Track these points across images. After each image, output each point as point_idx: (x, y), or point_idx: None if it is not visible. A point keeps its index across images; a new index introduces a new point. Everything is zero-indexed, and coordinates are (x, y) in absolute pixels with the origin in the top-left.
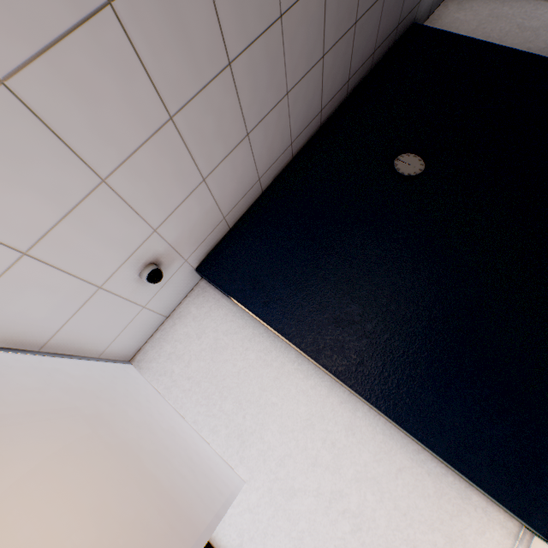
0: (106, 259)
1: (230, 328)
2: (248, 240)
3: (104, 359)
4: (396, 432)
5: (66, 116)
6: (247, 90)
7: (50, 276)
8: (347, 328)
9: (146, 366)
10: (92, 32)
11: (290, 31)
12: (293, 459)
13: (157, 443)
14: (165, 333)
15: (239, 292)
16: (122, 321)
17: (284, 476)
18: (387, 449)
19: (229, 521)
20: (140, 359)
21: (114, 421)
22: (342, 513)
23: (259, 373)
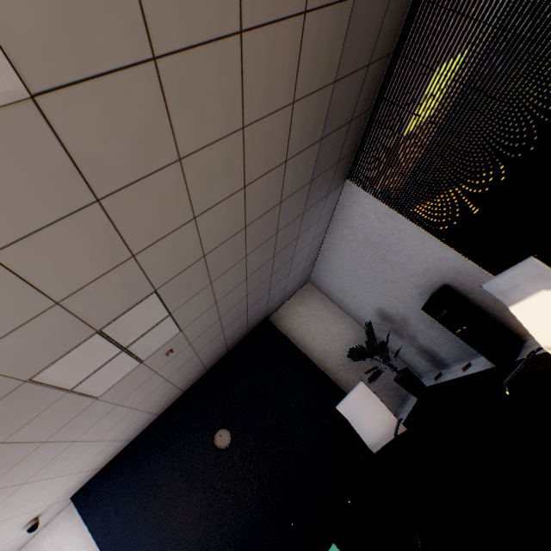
0: (1, 537)
1: (82, 542)
2: (112, 478)
3: None
4: None
5: None
6: (112, 434)
7: None
8: None
9: None
10: (14, 494)
11: (143, 403)
12: None
13: None
14: (38, 540)
15: (92, 522)
16: (4, 550)
17: None
18: None
19: None
20: None
21: None
22: None
23: None
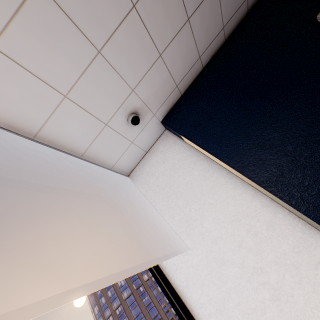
0: (107, 107)
1: (182, 157)
2: (193, 100)
3: (114, 171)
4: (315, 233)
5: (73, 6)
6: None
7: (79, 112)
8: (268, 149)
9: (136, 178)
10: None
11: None
12: (223, 240)
13: (140, 220)
14: (145, 161)
15: (186, 132)
16: (120, 149)
17: (217, 250)
18: (306, 244)
19: (179, 270)
20: (133, 175)
21: (120, 206)
22: (263, 284)
23: (200, 184)
